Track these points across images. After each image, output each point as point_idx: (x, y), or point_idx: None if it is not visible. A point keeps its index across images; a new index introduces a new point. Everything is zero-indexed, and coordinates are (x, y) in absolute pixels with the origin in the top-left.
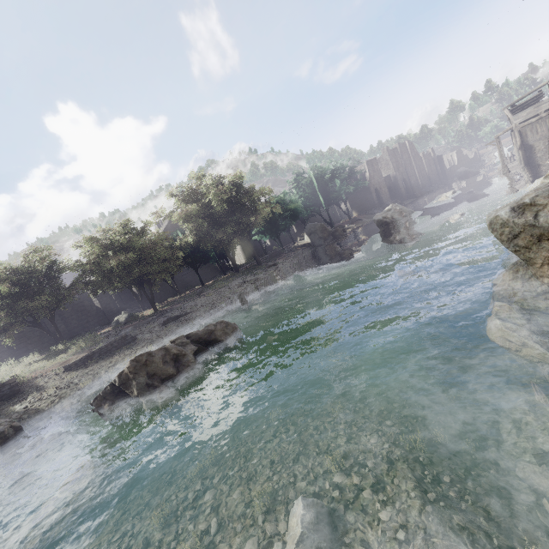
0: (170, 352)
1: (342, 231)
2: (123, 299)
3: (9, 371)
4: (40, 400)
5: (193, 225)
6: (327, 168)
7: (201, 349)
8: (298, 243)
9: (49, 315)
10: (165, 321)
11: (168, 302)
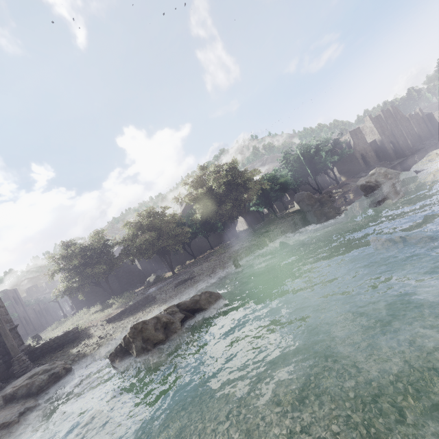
0: (160, 321)
1: (328, 196)
2: (157, 262)
3: (81, 317)
4: (87, 346)
5: (200, 205)
6: (311, 144)
7: (188, 316)
8: (289, 210)
9: (104, 278)
10: (177, 283)
11: (185, 265)
